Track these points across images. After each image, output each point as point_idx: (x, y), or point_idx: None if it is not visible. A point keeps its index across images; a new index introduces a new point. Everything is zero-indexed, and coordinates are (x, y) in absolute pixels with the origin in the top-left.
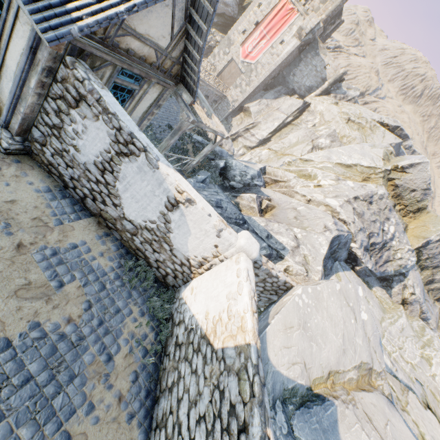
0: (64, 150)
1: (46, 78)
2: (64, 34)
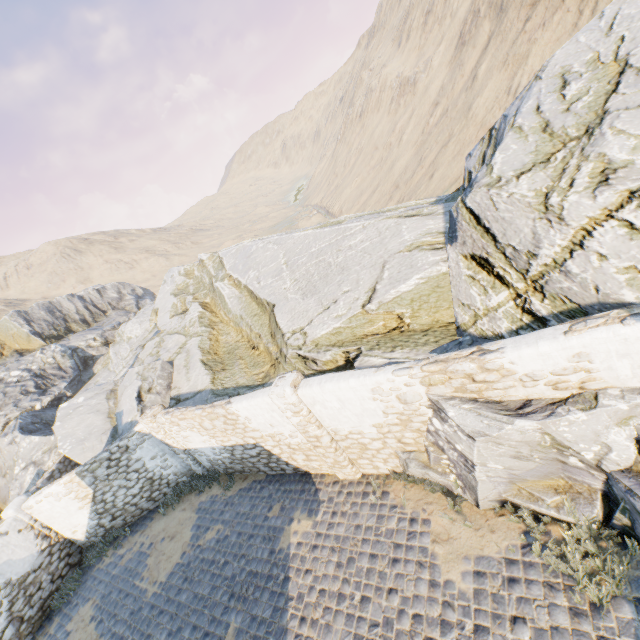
0: None
1: None
2: None
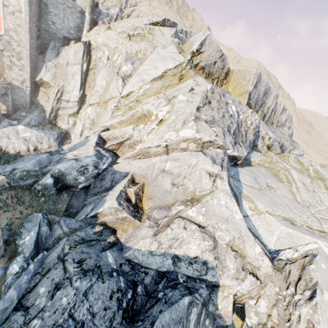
0: None
1: None
2: None
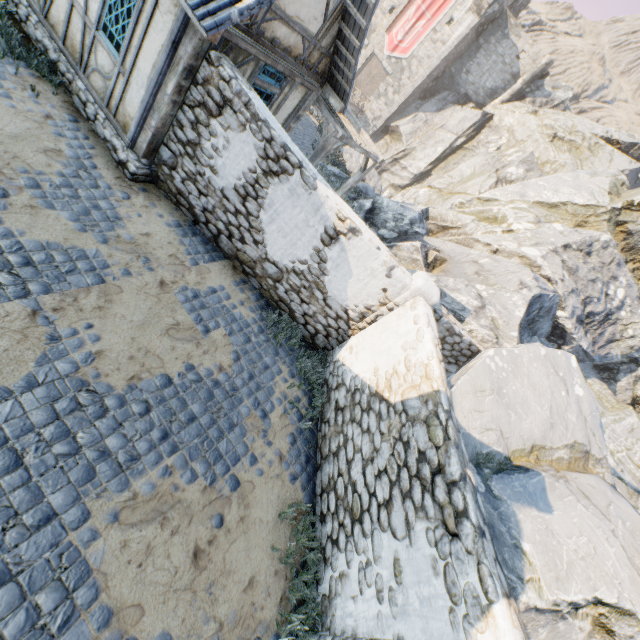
0: (198, 173)
1: (185, 80)
2: (224, 20)
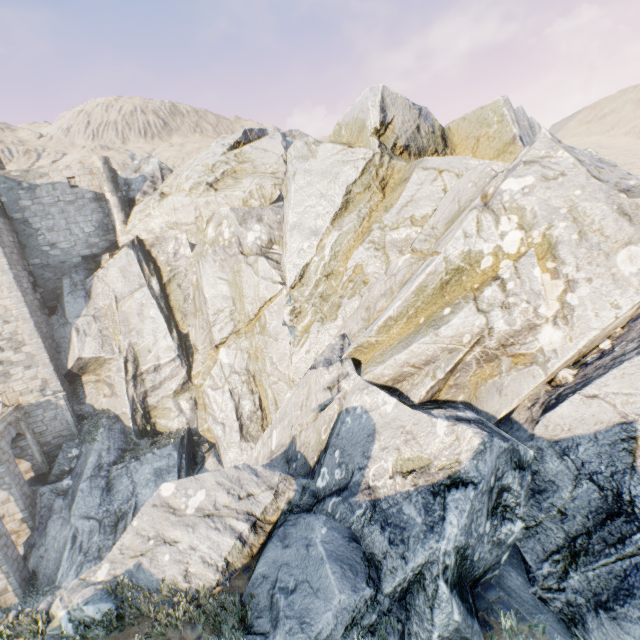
0: None
1: None
2: None
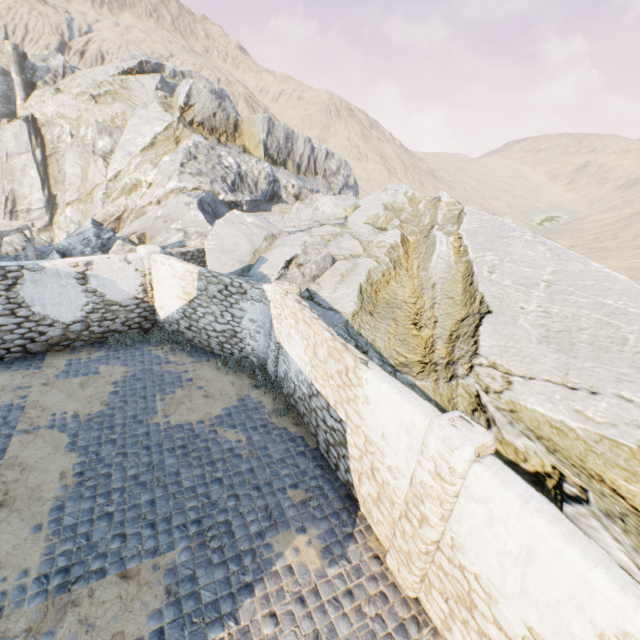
0: None
1: None
2: None
